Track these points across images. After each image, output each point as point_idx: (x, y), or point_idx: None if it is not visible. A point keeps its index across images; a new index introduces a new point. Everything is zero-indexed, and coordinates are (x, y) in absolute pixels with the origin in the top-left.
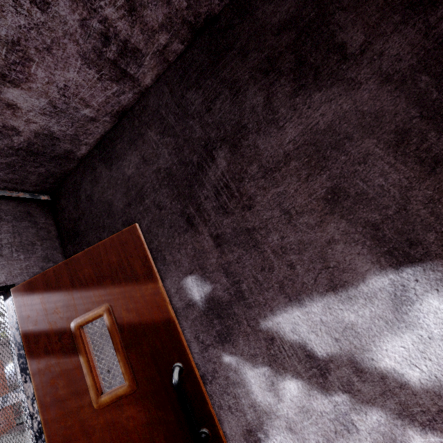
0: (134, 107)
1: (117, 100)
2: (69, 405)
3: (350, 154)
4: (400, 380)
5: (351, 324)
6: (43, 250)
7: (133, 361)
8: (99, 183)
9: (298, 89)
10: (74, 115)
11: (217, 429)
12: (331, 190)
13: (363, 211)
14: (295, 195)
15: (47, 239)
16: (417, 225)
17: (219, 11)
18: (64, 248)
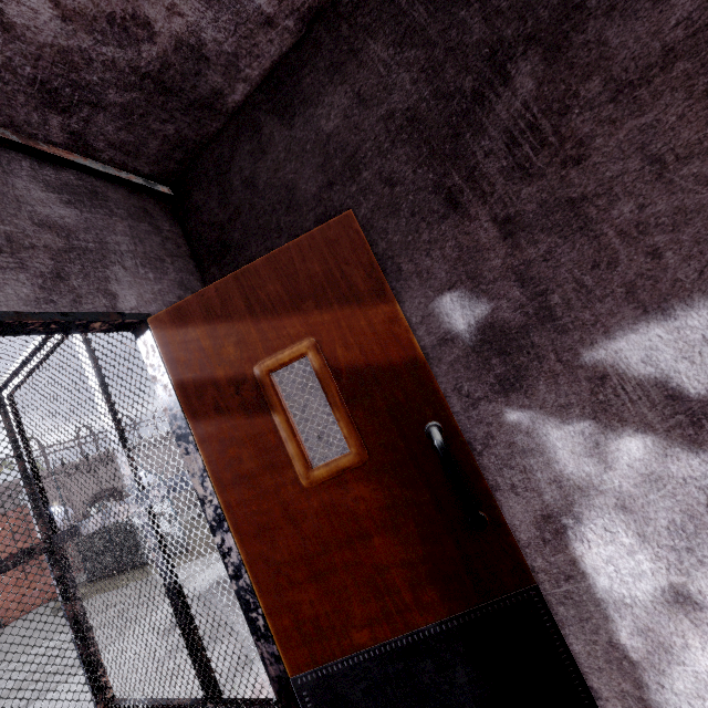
0: None
1: None
2: (262, 483)
3: None
4: None
5: None
6: (176, 272)
7: (359, 421)
8: (268, 154)
9: None
10: (242, 7)
11: (499, 513)
12: None
13: None
14: (678, 126)
15: (178, 257)
16: None
17: None
18: (202, 273)
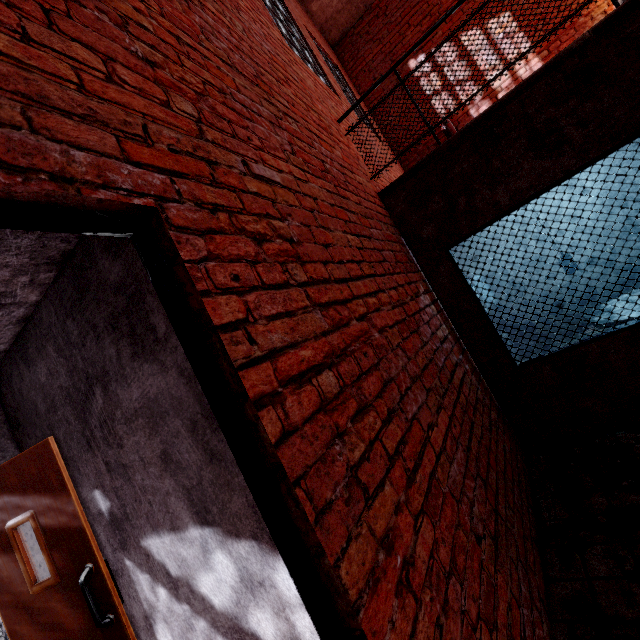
0: (34, 315)
1: (10, 316)
2: (13, 589)
3: (170, 426)
4: (211, 603)
5: (185, 558)
6: None
7: (56, 559)
8: (24, 381)
9: (135, 355)
10: None
11: (120, 615)
12: (164, 452)
13: (181, 476)
14: (145, 447)
15: None
16: (208, 498)
17: (73, 246)
18: (13, 433)
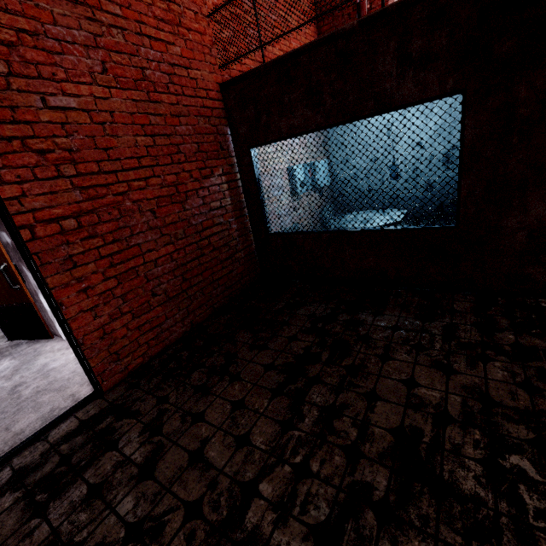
0: None
1: None
2: None
3: None
4: None
5: None
6: None
7: None
8: None
9: None
10: None
11: (23, 287)
12: None
13: None
14: None
15: None
16: None
17: None
18: None
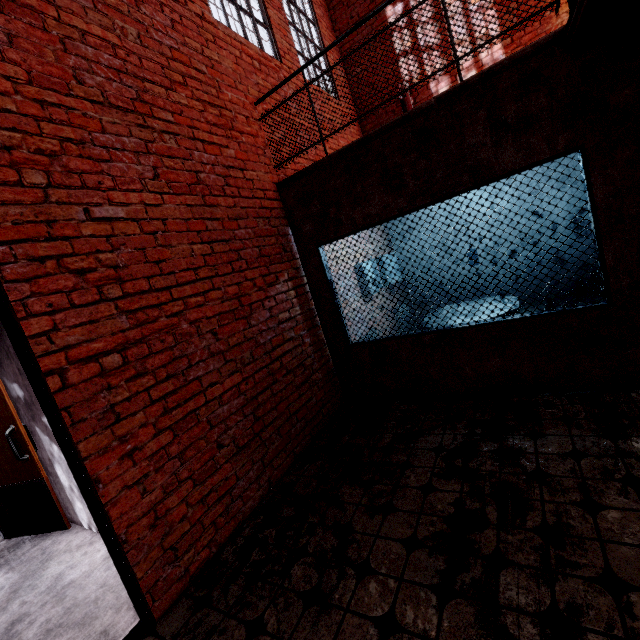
0: None
1: None
2: None
3: None
4: None
5: None
6: None
7: None
8: None
9: None
10: None
11: (33, 456)
12: None
13: None
14: None
15: None
16: None
17: None
18: None
